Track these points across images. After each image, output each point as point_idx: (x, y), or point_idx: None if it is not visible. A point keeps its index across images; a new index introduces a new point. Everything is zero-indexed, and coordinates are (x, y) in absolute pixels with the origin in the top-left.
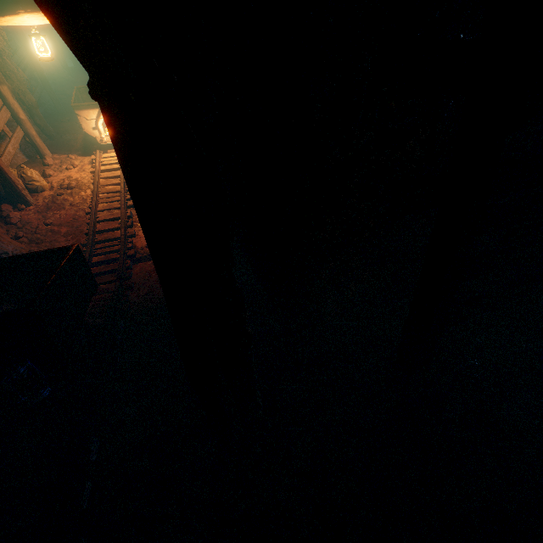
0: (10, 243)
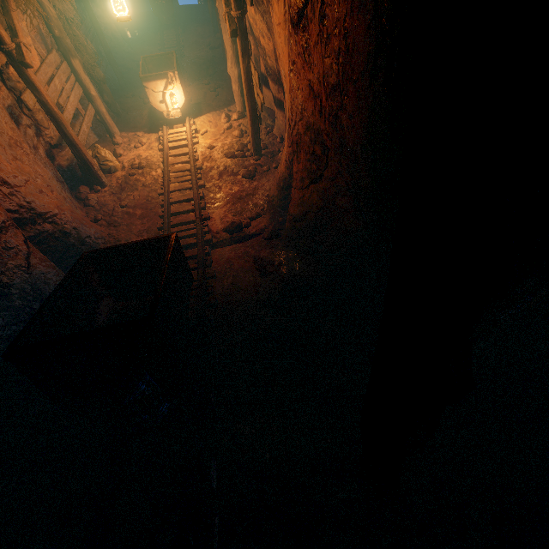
0: (92, 227)
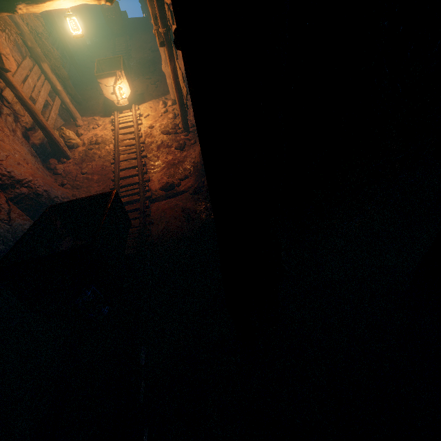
0: (59, 189)
